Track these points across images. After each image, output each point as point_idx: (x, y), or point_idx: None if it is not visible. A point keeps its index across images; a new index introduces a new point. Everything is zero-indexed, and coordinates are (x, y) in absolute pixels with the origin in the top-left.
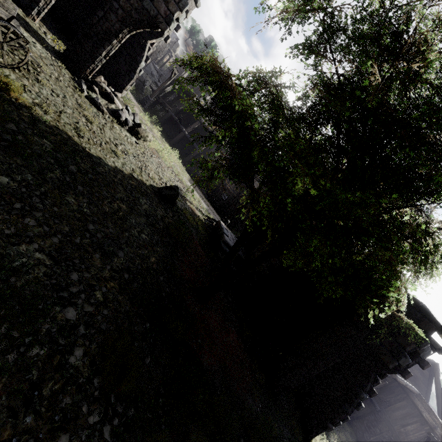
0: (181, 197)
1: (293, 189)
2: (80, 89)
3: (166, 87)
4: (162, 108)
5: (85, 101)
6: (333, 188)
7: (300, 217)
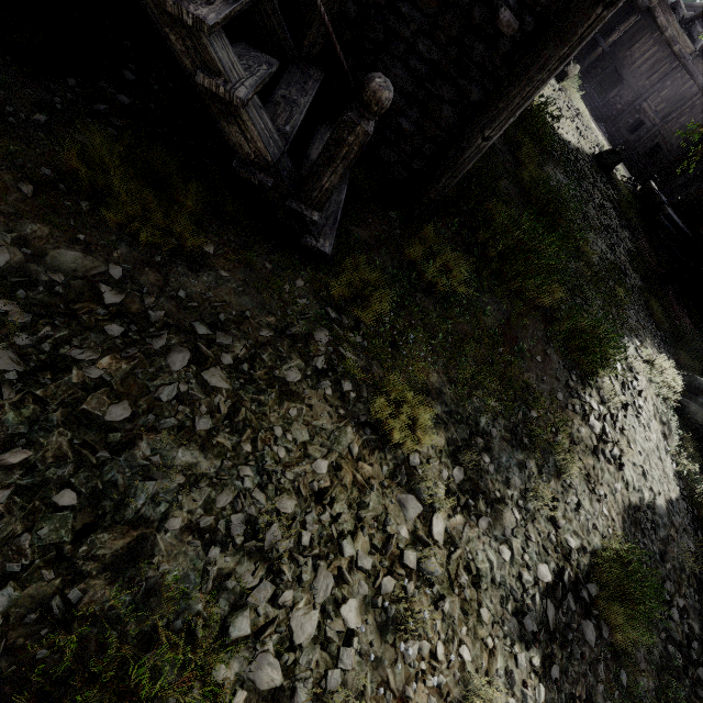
0: None
1: None
2: None
3: None
4: None
5: None
6: None
7: None
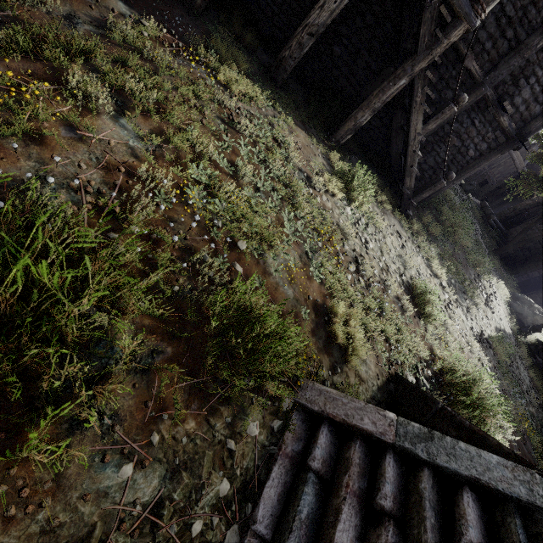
0: None
1: None
2: None
3: None
4: None
5: None
6: None
7: None
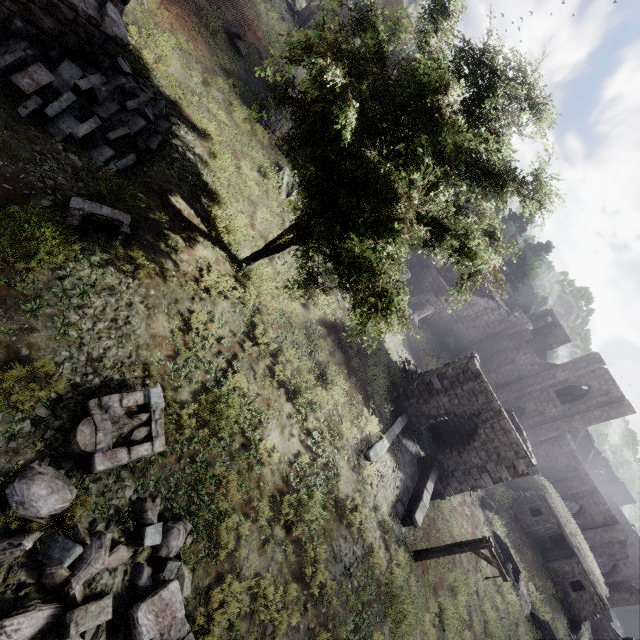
0: None
1: None
2: None
3: None
4: None
5: None
6: None
7: None
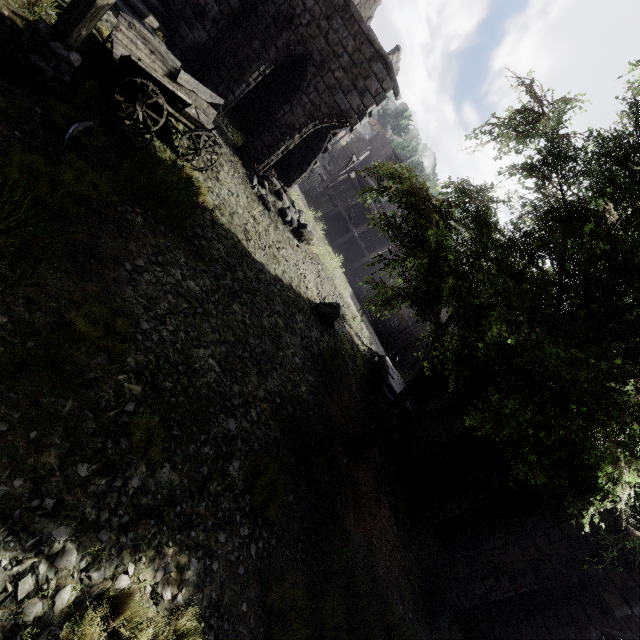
0: (340, 318)
1: (486, 334)
2: (251, 185)
3: (339, 176)
4: (329, 199)
5: (254, 199)
6: (540, 340)
7: (496, 368)
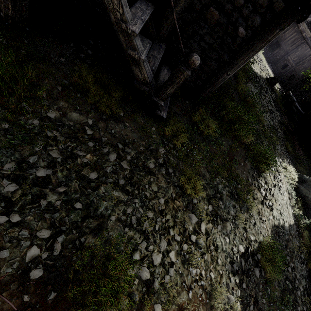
0: None
1: None
2: None
3: None
4: None
5: None
6: None
7: None
